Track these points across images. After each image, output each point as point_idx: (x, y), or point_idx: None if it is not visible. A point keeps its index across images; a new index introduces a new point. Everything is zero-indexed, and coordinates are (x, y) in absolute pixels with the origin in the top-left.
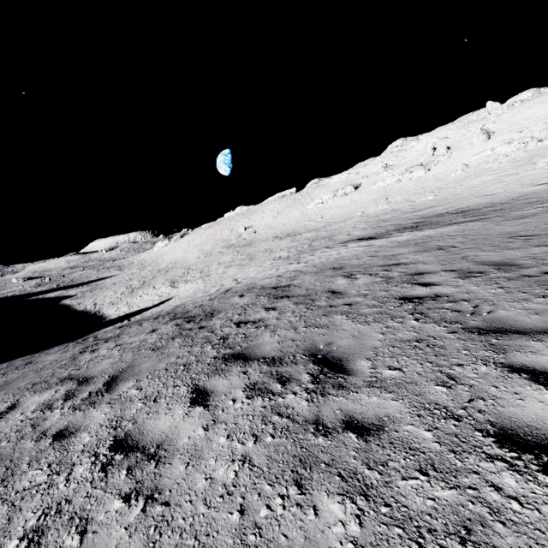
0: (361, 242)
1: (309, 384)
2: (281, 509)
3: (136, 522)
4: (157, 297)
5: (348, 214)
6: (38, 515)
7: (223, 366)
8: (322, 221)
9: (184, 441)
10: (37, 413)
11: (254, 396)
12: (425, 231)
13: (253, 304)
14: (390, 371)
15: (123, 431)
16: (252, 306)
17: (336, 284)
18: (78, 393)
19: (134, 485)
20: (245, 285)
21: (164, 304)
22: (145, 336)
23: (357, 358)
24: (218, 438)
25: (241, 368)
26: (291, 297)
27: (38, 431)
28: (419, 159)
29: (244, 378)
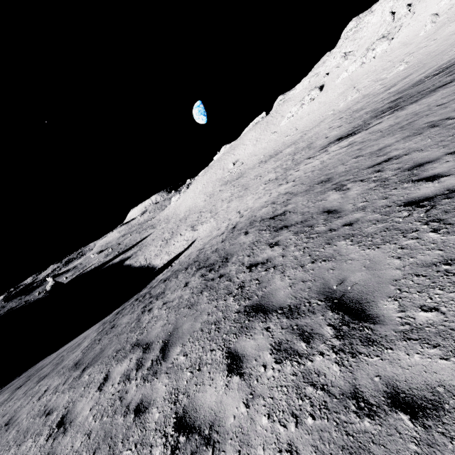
0: (341, 143)
1: (334, 340)
2: None
3: None
4: (185, 242)
5: (320, 117)
6: None
7: (246, 323)
8: (297, 133)
9: (231, 421)
10: (121, 384)
11: (282, 360)
12: (408, 108)
13: (257, 241)
14: (425, 313)
15: (181, 406)
16: (257, 245)
17: (329, 201)
18: (144, 362)
19: None
20: (247, 219)
21: (192, 246)
22: (181, 291)
23: (378, 298)
24: (260, 418)
25: (263, 324)
26: (289, 227)
27: (124, 405)
28: (378, 32)
29: (268, 336)
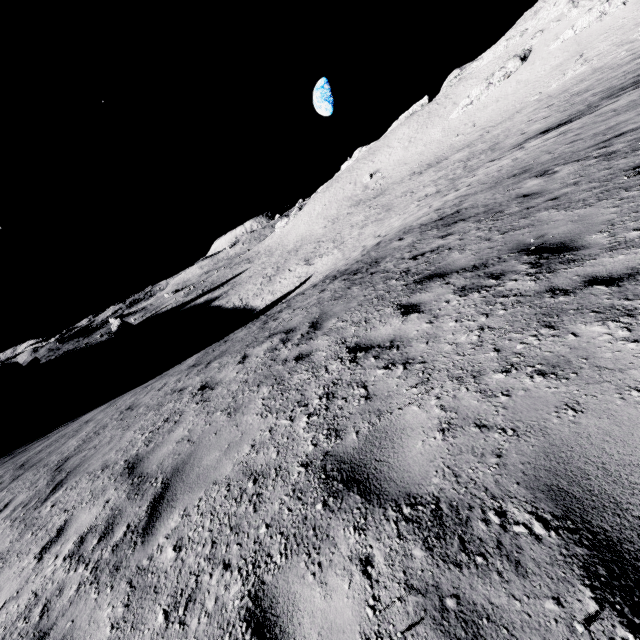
0: (547, 135)
1: (529, 270)
2: (536, 341)
3: (404, 374)
4: (296, 279)
5: (516, 105)
6: (322, 389)
7: (419, 287)
8: (475, 130)
9: (414, 333)
10: (268, 354)
11: (468, 294)
12: None
13: (420, 240)
14: (637, 231)
15: (352, 343)
16: (420, 242)
17: (525, 188)
18: (291, 337)
19: (386, 362)
20: (397, 232)
21: (306, 283)
22: (318, 295)
23: (585, 235)
24: (447, 324)
25: (441, 282)
26: (467, 219)
27: (280, 361)
28: None
29: (448, 286)
